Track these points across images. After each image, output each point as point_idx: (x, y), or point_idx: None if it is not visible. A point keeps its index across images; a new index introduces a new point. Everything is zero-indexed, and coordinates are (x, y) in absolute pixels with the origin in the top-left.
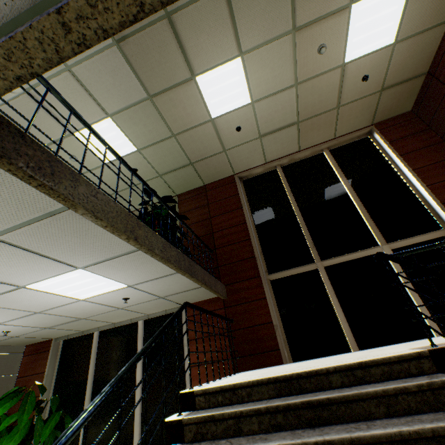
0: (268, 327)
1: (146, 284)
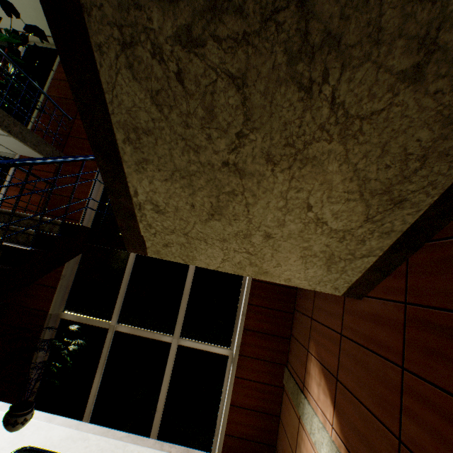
0: (81, 203)
1: None
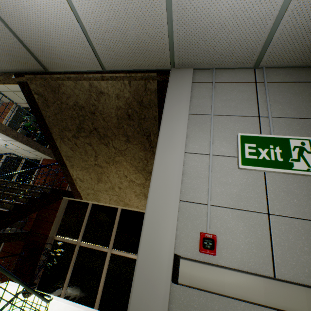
0: None
1: (11, 142)
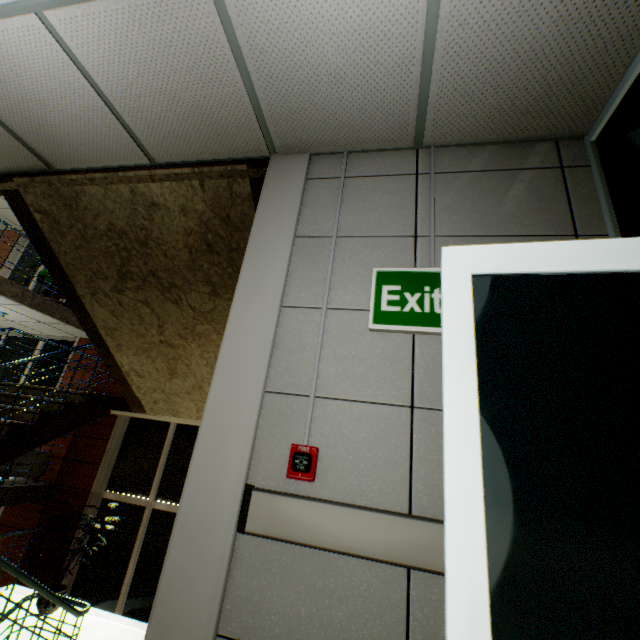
0: None
1: (12, 307)
